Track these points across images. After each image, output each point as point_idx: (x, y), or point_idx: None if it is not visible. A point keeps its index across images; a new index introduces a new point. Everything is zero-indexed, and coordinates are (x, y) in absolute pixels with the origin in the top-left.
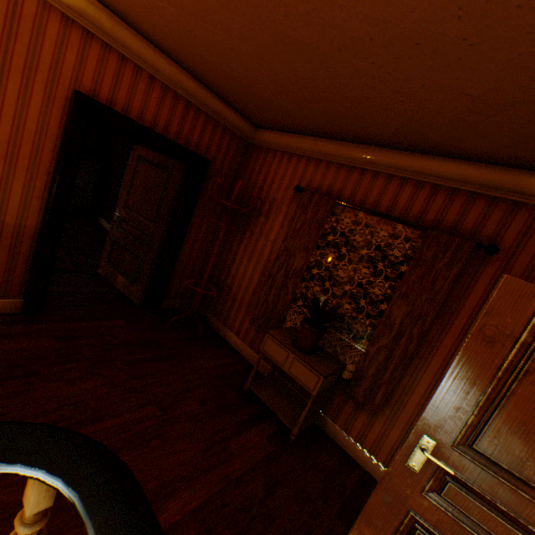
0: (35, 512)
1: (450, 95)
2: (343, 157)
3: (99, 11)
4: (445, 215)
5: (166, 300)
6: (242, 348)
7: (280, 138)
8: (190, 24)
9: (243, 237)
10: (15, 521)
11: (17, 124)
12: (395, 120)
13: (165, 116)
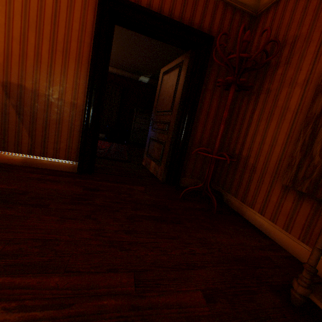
0: None
1: None
2: None
3: None
4: None
5: (183, 178)
6: (270, 230)
7: None
8: None
9: (256, 102)
10: None
11: (68, 27)
12: None
13: (168, 3)
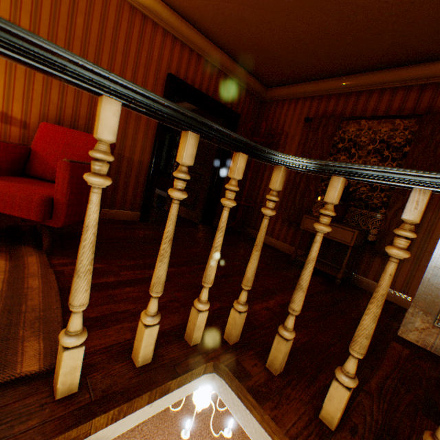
0: (278, 188)
1: (433, 4)
2: (340, 88)
3: (182, 23)
4: (435, 103)
5: (215, 220)
6: (276, 244)
7: (287, 90)
8: (242, 13)
9: (266, 167)
10: (267, 196)
11: None
12: (387, 42)
13: (212, 86)
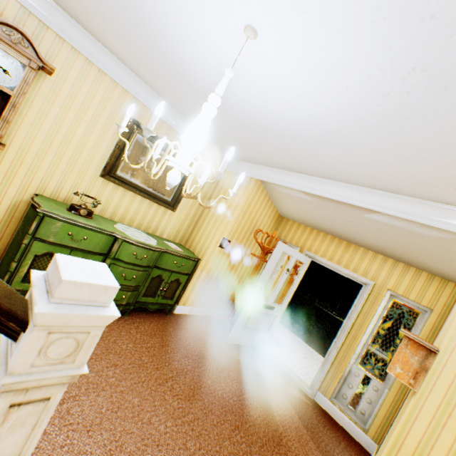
0: None
1: None
2: None
3: None
4: None
5: None
6: None
7: None
8: None
9: None
10: None
11: None
12: None
13: None
